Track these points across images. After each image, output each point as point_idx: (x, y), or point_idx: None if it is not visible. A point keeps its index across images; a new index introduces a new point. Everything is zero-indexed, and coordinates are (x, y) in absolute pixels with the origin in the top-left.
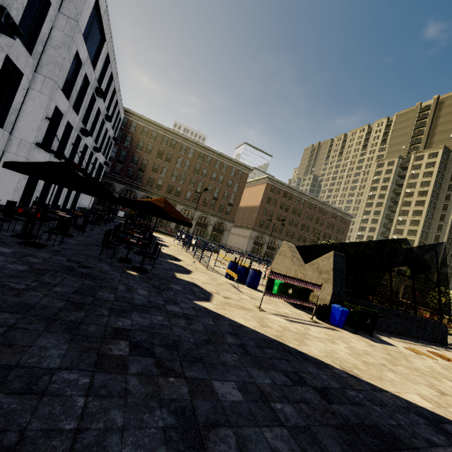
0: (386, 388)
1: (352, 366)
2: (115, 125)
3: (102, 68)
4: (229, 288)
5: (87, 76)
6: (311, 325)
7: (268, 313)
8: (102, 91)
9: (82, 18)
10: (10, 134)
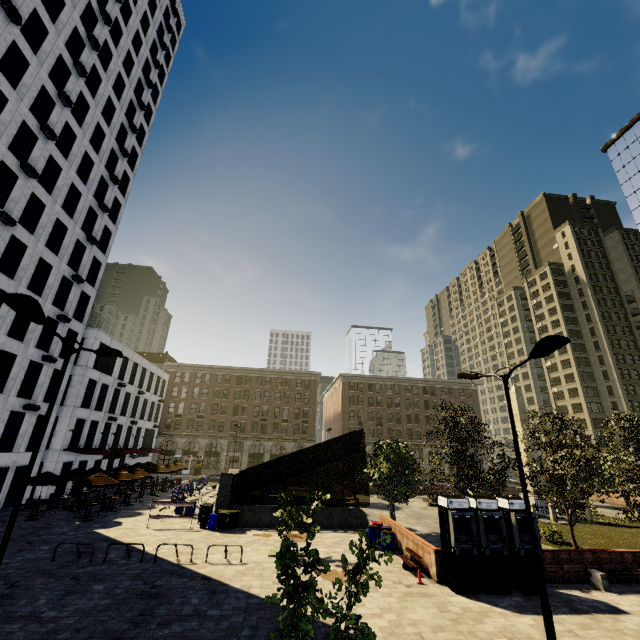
0: (138, 546)
1: (140, 542)
2: (158, 389)
3: (123, 366)
4: (154, 520)
5: (106, 383)
6: (175, 531)
7: (147, 529)
8: (123, 383)
9: (90, 361)
10: (49, 449)
